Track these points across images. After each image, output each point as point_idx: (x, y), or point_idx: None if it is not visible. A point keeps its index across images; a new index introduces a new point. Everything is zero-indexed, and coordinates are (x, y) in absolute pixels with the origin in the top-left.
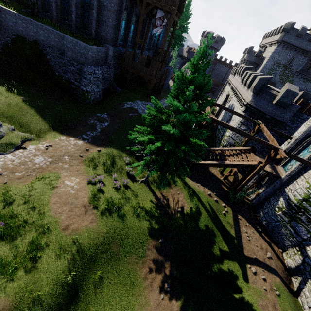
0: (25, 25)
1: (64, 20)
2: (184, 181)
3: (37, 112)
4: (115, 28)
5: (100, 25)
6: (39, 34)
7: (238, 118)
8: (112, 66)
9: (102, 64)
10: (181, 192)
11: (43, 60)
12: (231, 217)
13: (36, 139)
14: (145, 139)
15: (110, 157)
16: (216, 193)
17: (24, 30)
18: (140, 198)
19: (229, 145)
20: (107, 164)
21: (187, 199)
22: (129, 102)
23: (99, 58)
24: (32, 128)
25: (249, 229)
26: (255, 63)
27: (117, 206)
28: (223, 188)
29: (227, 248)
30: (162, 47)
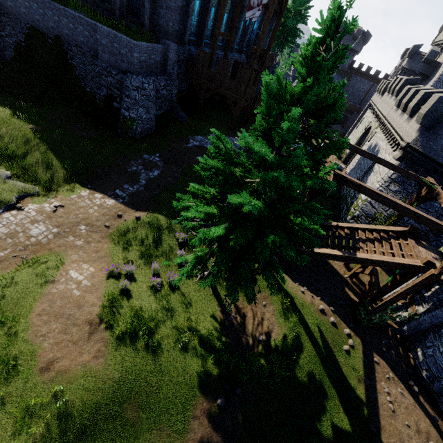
0: (43, 10)
1: (104, 2)
2: (277, 281)
3: (51, 151)
4: (183, 12)
5: (157, 7)
6: (62, 24)
7: (386, 170)
8: (176, 77)
9: (158, 73)
10: (269, 303)
11: (68, 67)
12: (360, 359)
13: (43, 194)
14: (199, 214)
15: (153, 231)
16: (334, 306)
17: (41, 20)
18: (194, 311)
19: (365, 216)
20: (147, 243)
21: (279, 318)
22: (199, 137)
23: (152, 62)
24: (39, 175)
25: (393, 386)
26: (421, 74)
27: (148, 325)
28: (348, 295)
29: (347, 423)
30: (257, 43)
